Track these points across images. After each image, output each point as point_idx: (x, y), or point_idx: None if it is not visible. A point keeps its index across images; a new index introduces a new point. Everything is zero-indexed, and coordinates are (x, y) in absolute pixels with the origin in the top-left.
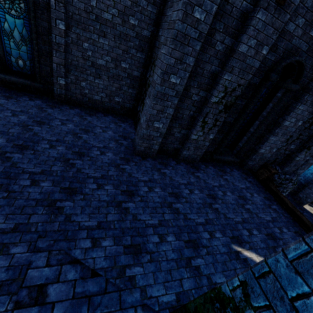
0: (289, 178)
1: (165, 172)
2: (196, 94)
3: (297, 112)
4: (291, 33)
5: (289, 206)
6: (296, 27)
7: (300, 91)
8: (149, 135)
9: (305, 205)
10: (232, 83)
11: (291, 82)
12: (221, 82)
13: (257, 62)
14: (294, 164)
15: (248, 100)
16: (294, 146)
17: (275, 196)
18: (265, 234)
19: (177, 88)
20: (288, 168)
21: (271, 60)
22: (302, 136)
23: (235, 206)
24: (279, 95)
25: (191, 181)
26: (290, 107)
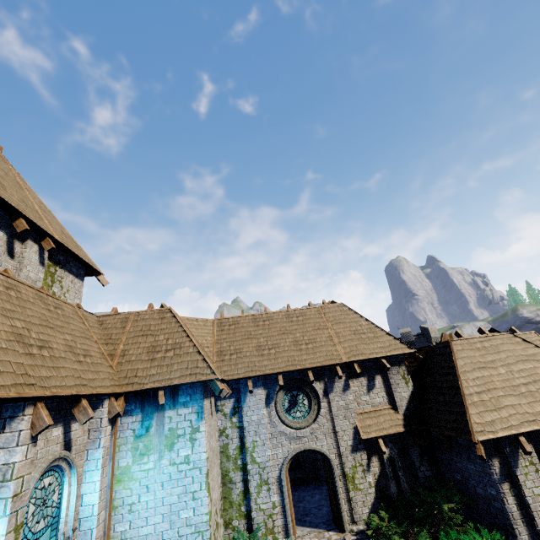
0: None
1: None
2: None
3: None
4: None
5: None
6: None
7: None
8: None
9: None
10: None
11: None
12: None
13: None
14: None
15: None
16: None
17: None
18: (301, 514)
19: None
20: None
21: None
22: None
23: None
24: None
25: None
26: None
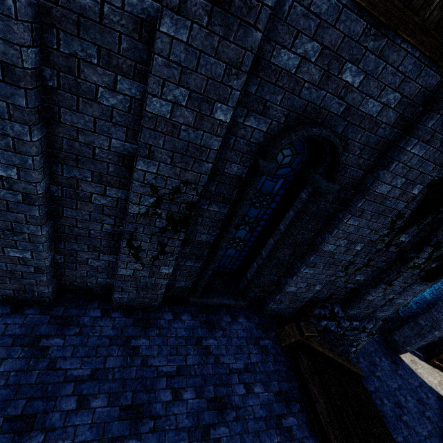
0: (359, 326)
1: (48, 347)
2: (100, 194)
3: (346, 229)
4: (294, 75)
5: (322, 422)
6: (301, 60)
7: (350, 190)
8: (10, 271)
9: (404, 354)
10: (164, 178)
11: (323, 174)
12: (136, 177)
13: (212, 138)
14: (366, 304)
15: (233, 206)
16: (362, 276)
17: (302, 389)
18: None
19: (21, 187)
20: (356, 311)
21: (262, 131)
22: (376, 262)
23: (185, 437)
24: (304, 196)
25: (105, 367)
26: (335, 219)
